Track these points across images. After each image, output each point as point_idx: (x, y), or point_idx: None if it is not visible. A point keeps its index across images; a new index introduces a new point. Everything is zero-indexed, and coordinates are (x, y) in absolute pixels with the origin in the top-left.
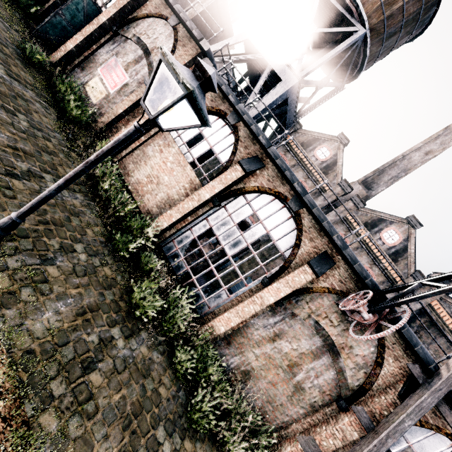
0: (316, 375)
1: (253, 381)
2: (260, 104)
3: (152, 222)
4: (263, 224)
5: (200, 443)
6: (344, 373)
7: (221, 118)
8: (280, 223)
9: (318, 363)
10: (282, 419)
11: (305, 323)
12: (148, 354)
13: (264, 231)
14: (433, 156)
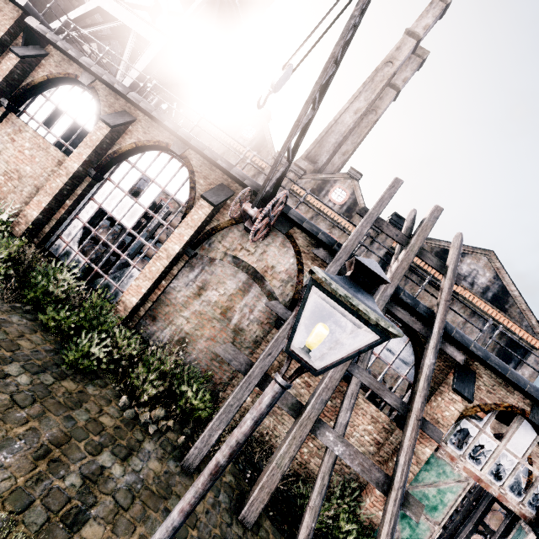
0: (250, 310)
1: (191, 346)
2: (132, 72)
3: (17, 217)
4: (155, 182)
5: (95, 387)
6: (273, 295)
7: (76, 85)
8: (174, 175)
9: (249, 297)
10: (231, 370)
11: (225, 264)
12: (0, 315)
13: (159, 189)
14: (373, 121)
